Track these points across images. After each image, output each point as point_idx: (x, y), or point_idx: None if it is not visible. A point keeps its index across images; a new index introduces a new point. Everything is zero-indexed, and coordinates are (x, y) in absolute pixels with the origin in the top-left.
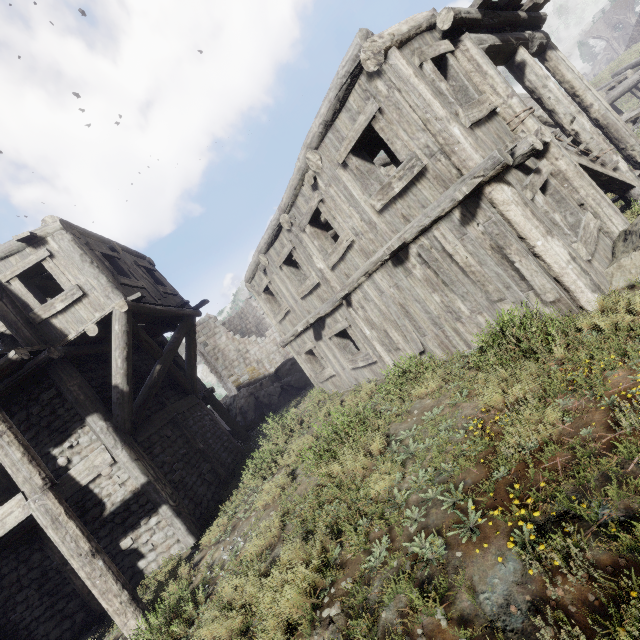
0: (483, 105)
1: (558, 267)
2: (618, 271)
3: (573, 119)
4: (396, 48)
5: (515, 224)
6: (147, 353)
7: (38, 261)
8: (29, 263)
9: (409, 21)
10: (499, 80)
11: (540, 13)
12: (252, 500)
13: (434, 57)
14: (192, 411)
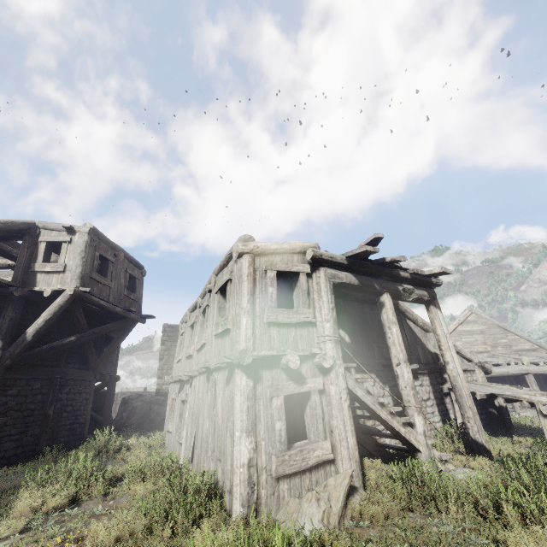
0: (298, 315)
1: (236, 463)
2: (285, 506)
3: (399, 363)
4: (251, 255)
5: (235, 407)
6: (75, 325)
7: (62, 241)
8: (57, 239)
9: (285, 244)
10: (326, 306)
11: (432, 279)
12: (5, 479)
13: (283, 270)
14: (78, 383)
